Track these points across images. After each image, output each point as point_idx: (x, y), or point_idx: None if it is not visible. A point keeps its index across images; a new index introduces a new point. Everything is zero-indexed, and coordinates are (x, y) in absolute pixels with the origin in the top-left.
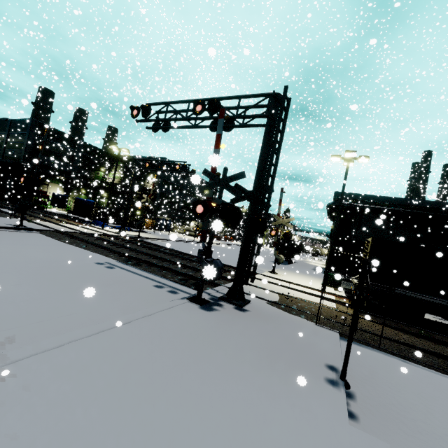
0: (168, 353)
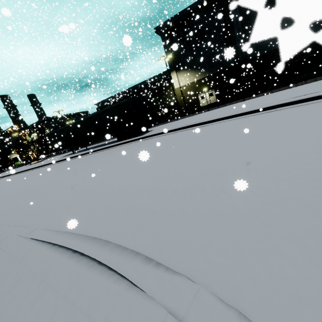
0: None
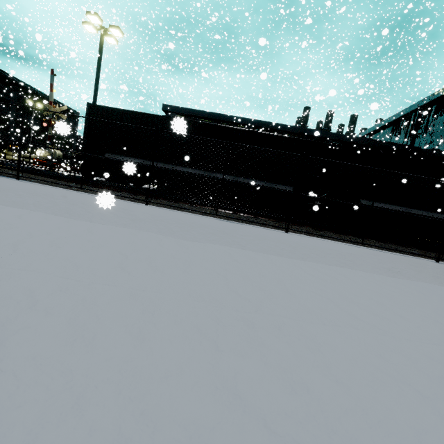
0: None
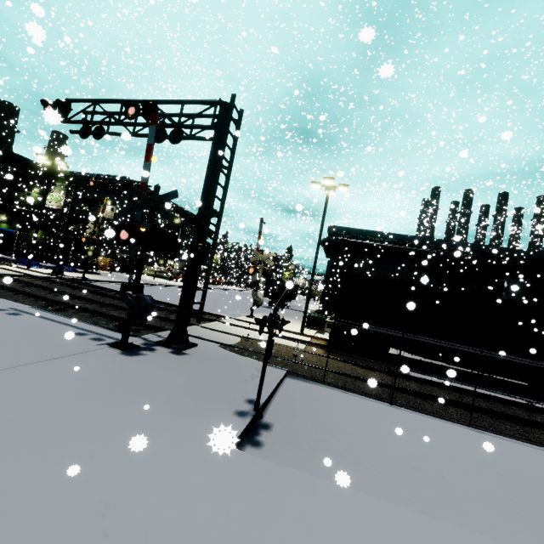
0: (38, 399)
